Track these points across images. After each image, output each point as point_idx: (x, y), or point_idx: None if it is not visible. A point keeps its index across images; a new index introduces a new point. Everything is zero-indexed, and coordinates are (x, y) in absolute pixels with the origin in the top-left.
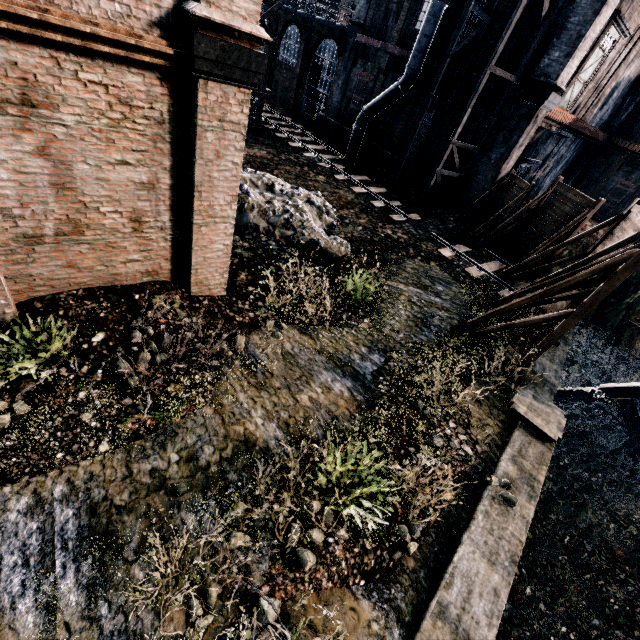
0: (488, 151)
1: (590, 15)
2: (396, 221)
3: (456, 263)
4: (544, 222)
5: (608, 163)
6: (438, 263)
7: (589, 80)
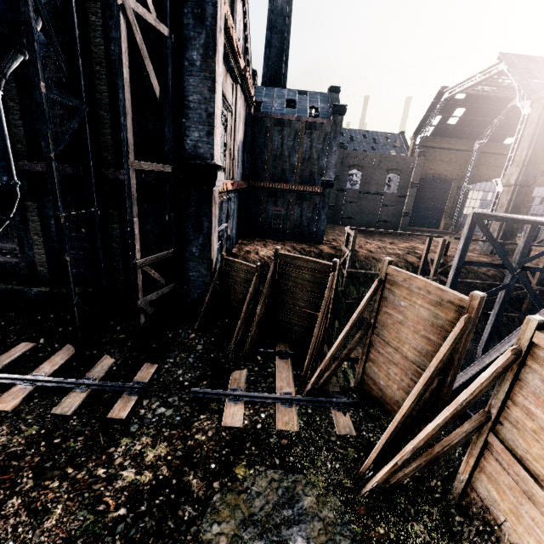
0: (184, 245)
1: (207, 93)
2: (125, 417)
3: (260, 425)
4: (292, 294)
5: (258, 199)
6: (245, 459)
7: (225, 149)
